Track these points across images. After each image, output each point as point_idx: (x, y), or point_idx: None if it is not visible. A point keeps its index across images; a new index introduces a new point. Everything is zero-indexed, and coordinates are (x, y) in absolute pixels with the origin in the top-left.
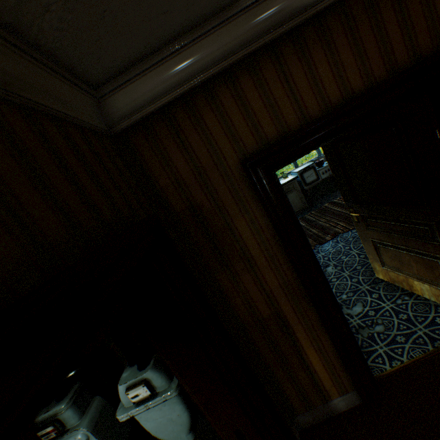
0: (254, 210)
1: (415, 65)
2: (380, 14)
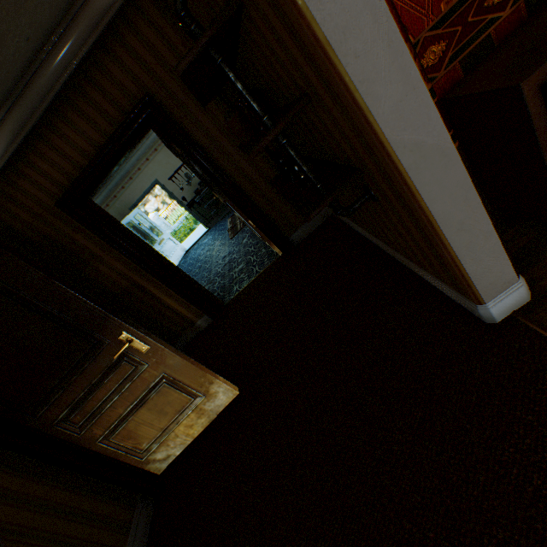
0: (83, 228)
1: (123, 123)
2: (89, 94)
